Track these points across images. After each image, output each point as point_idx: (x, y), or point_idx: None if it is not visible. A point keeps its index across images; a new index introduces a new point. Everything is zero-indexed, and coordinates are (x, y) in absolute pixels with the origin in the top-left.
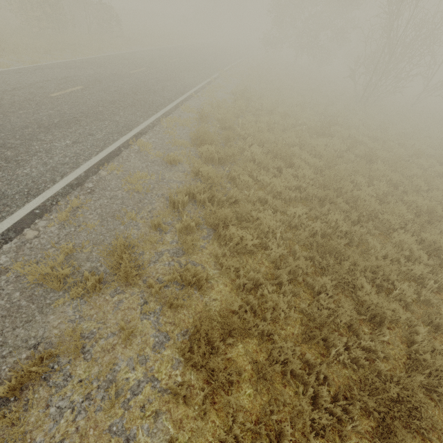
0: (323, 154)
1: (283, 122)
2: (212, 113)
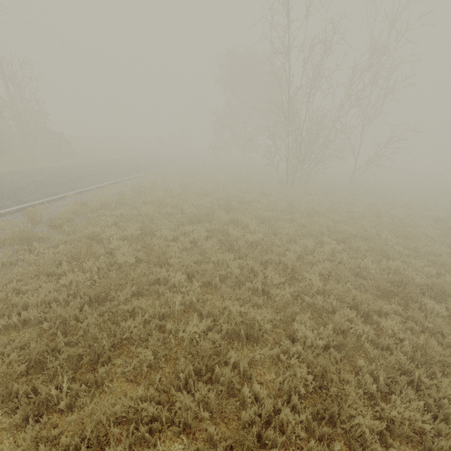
0: (161, 246)
1: (152, 213)
2: (66, 211)
